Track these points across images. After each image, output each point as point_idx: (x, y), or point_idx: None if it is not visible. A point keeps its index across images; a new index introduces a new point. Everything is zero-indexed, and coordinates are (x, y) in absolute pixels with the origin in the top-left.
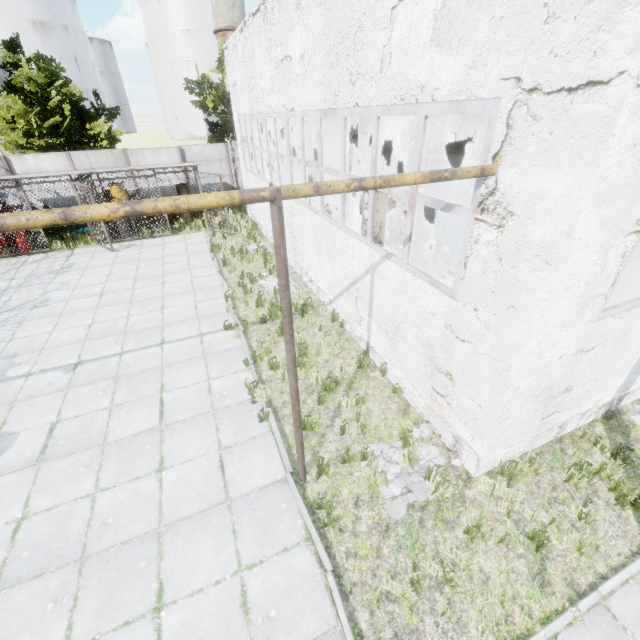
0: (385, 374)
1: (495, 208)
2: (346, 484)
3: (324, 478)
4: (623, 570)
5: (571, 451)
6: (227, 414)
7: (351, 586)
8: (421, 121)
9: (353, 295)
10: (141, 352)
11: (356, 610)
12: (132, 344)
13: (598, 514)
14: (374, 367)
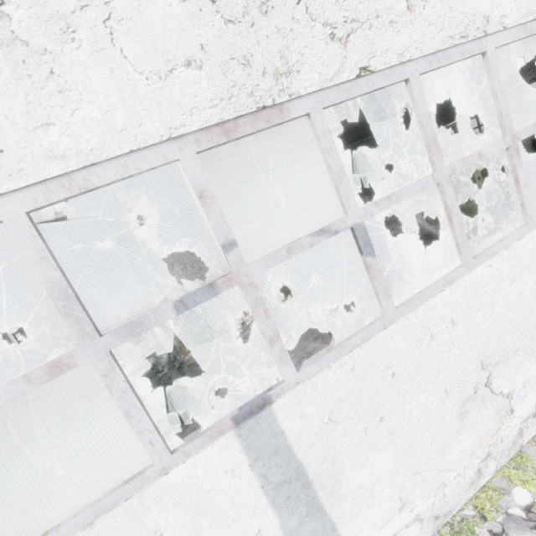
0: None
1: None
2: None
3: None
4: None
5: None
6: None
7: None
8: None
9: None
10: None
11: None
12: None
13: None
14: None
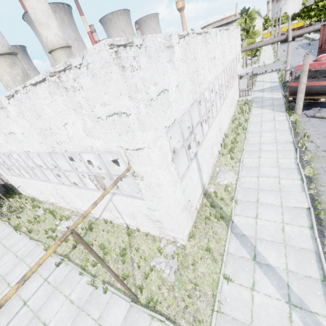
0: (140, 231)
1: (138, 176)
2: (152, 285)
3: (144, 290)
4: (227, 239)
5: (202, 213)
6: (88, 304)
7: (174, 317)
8: (98, 155)
9: (108, 210)
10: (15, 319)
11: (180, 322)
12: (5, 320)
13: (215, 229)
14: (134, 231)
